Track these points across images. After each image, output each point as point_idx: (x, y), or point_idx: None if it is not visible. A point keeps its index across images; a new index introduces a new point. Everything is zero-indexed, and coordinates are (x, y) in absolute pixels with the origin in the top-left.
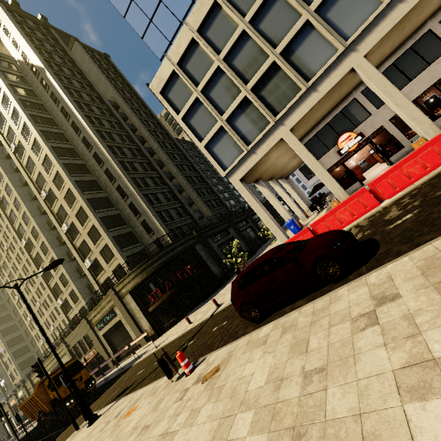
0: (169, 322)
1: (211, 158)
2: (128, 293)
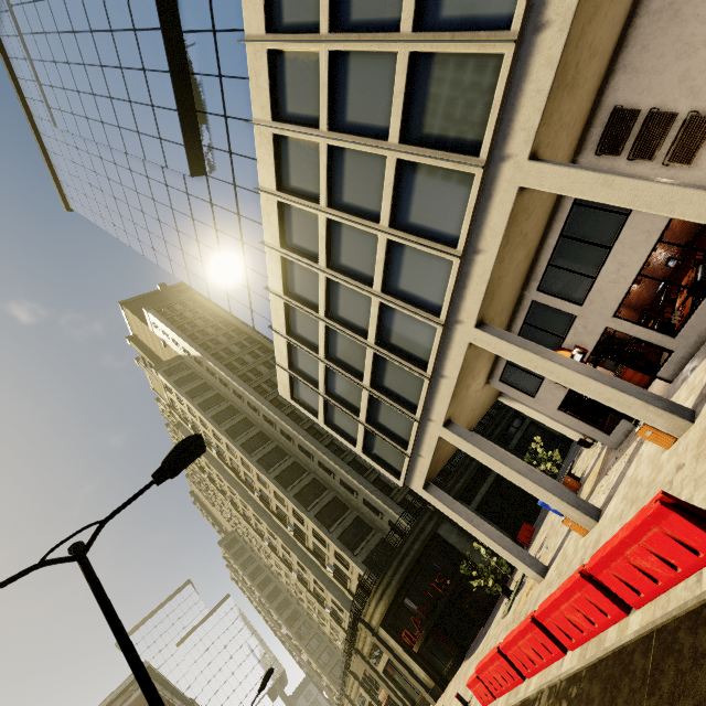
0: (448, 667)
1: (376, 465)
2: (379, 626)
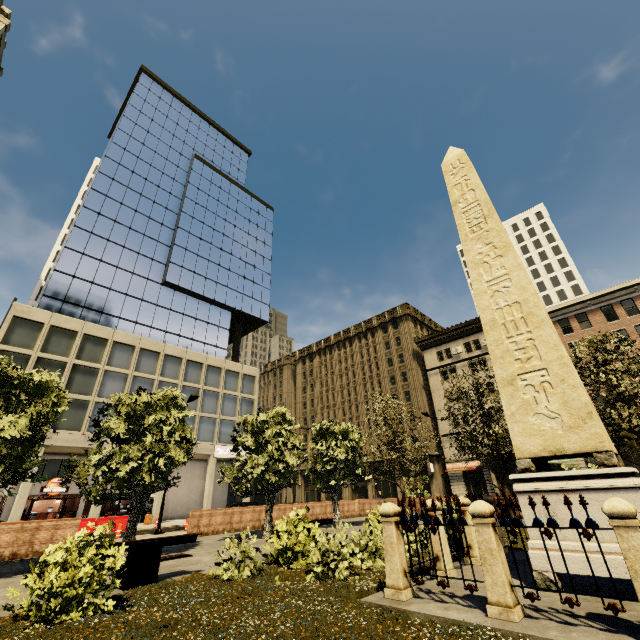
0: None
1: None
2: None
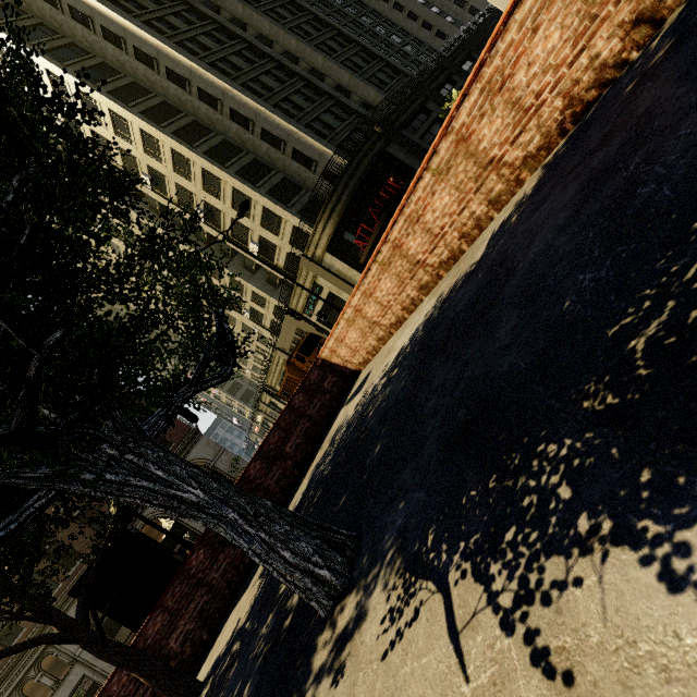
0: None
1: None
2: (325, 252)
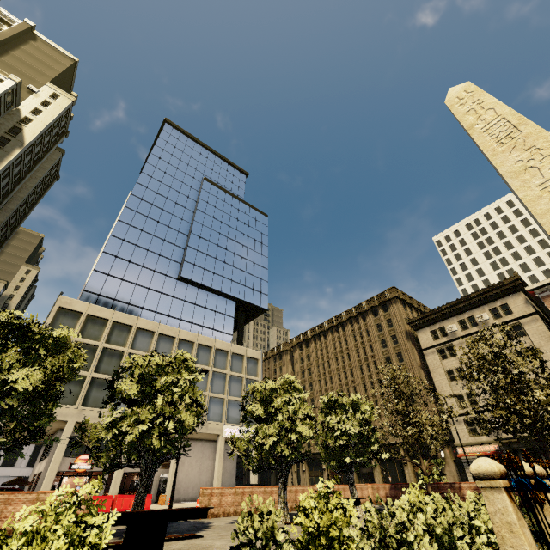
0: None
1: None
2: None
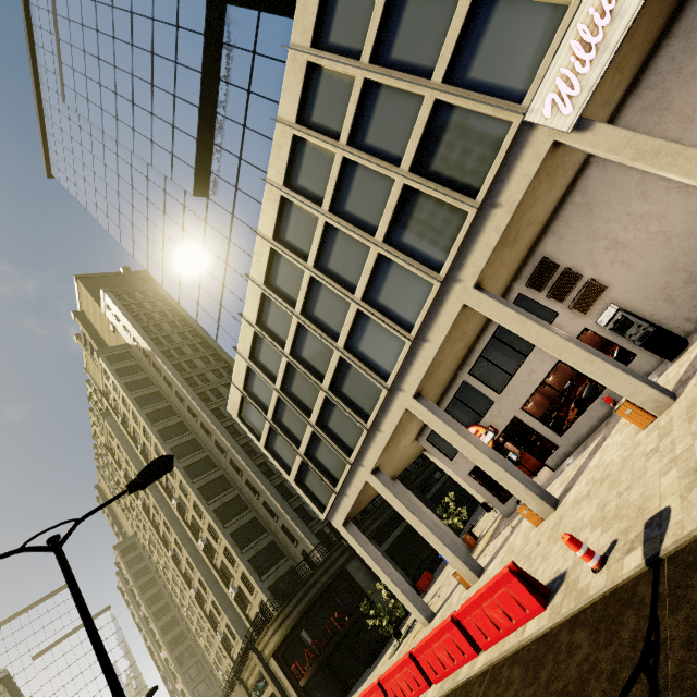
0: None
1: (304, 496)
2: (271, 656)
